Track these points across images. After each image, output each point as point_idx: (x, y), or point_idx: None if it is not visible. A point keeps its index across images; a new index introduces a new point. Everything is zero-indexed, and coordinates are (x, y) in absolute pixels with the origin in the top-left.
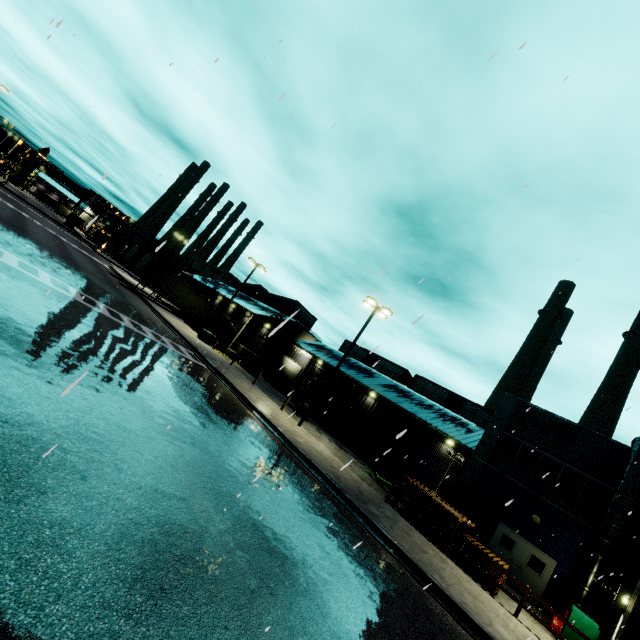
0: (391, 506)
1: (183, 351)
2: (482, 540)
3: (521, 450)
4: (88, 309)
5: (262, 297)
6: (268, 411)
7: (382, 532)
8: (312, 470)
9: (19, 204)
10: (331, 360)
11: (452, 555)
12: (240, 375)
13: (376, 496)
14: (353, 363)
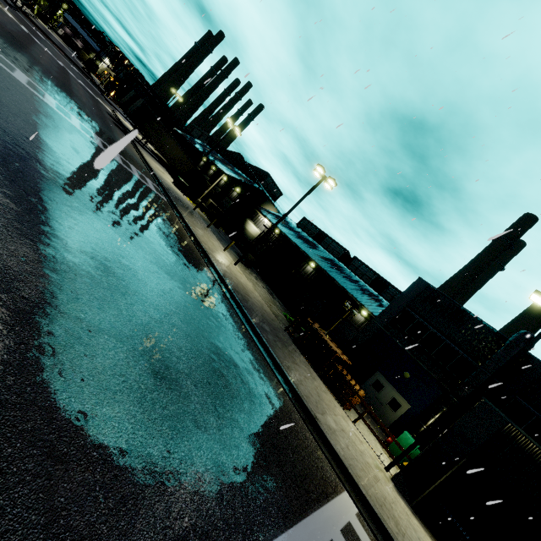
0: (288, 335)
1: (148, 182)
2: (359, 380)
3: (415, 324)
4: (56, 113)
5: (239, 164)
6: (208, 244)
7: (261, 338)
8: (224, 287)
9: (36, 33)
10: (284, 228)
11: (323, 376)
12: (199, 218)
13: (278, 325)
14: (303, 236)
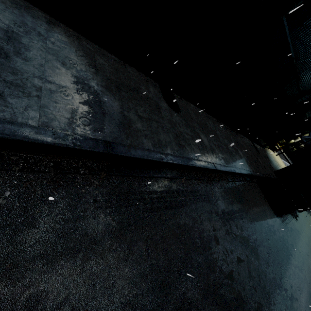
0: None
1: None
2: None
3: None
4: None
5: None
6: None
7: None
8: None
9: None
10: None
11: None
12: None
13: None
14: None
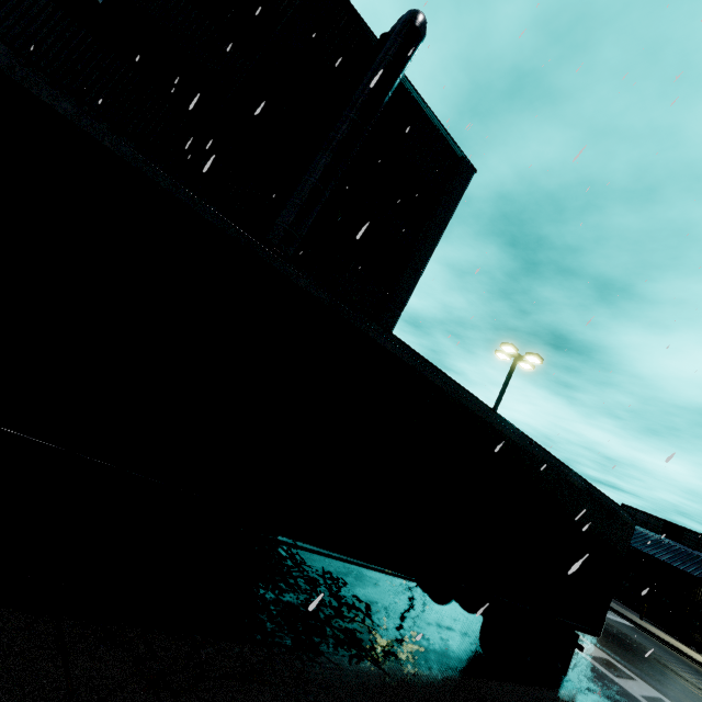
0: None
1: None
2: None
3: None
4: None
5: None
6: None
7: None
8: None
9: None
10: (652, 551)
11: None
12: (617, 606)
13: None
14: (670, 547)
